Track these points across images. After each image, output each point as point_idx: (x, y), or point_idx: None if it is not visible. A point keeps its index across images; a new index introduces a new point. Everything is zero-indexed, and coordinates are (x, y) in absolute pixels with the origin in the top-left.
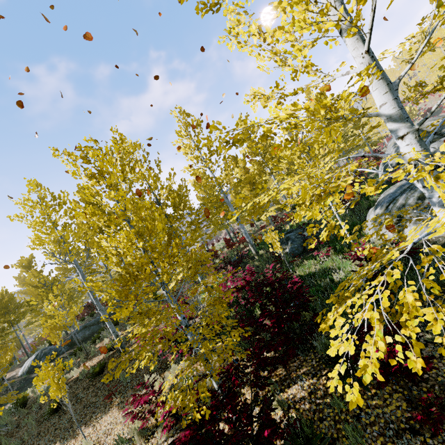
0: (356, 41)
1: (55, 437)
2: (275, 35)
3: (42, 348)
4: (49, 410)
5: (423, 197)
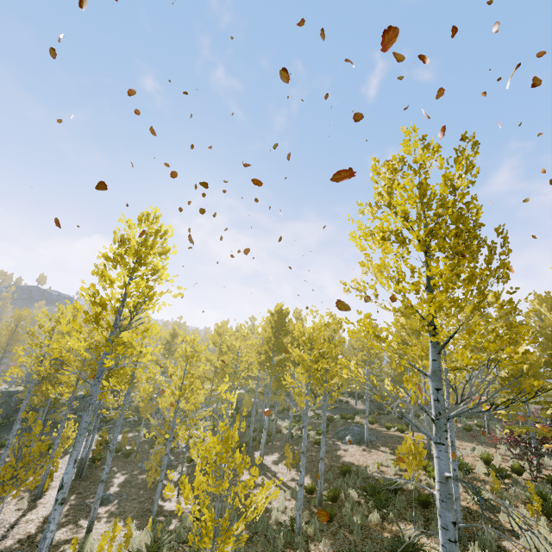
0: None
1: None
2: None
3: None
4: None
5: None
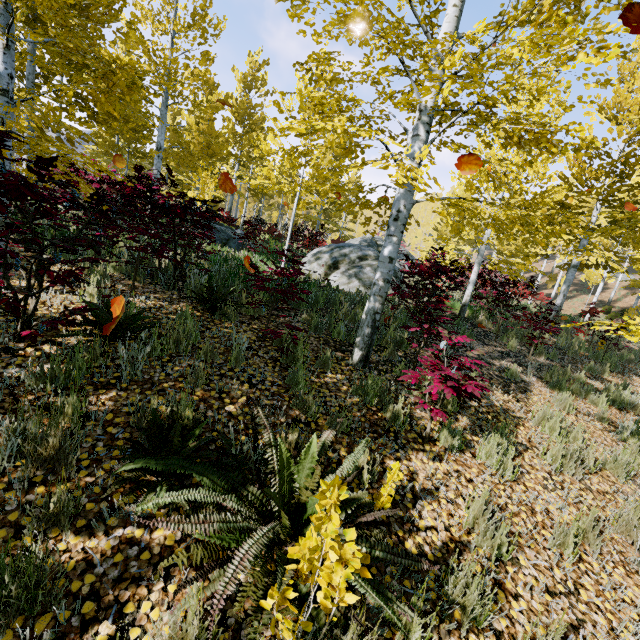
0: None
1: None
2: None
3: None
4: None
5: (362, 259)
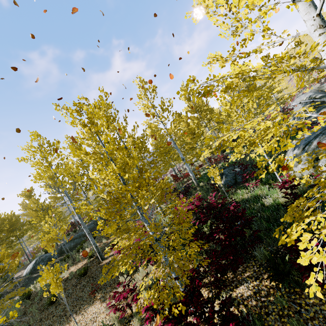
0: (308, 7)
1: (53, 322)
2: (240, 4)
3: (40, 255)
4: (47, 302)
5: None
